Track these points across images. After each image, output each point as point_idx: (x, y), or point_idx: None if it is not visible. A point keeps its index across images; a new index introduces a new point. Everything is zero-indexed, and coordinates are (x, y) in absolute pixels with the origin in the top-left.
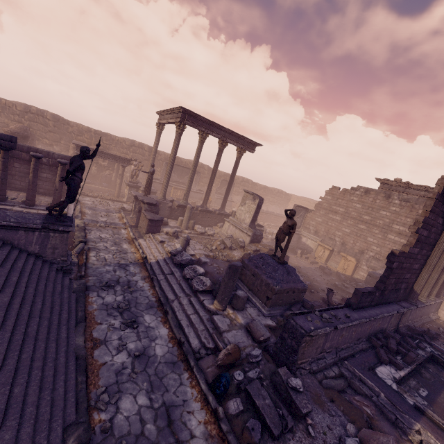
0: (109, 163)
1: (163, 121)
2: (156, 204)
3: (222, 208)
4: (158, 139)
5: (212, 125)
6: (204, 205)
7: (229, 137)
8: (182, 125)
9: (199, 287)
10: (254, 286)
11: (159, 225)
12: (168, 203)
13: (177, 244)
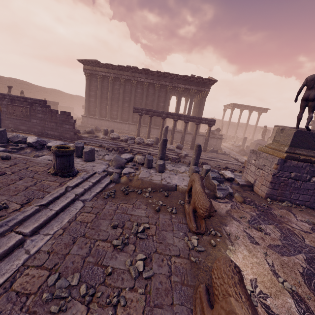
0: (204, 127)
1: (226, 108)
2: (224, 134)
3: (252, 137)
4: (224, 115)
5: (245, 106)
6: (243, 136)
7: (253, 109)
8: (233, 109)
9: (237, 145)
10: (253, 146)
11: (225, 140)
12: (228, 136)
13: (231, 142)
